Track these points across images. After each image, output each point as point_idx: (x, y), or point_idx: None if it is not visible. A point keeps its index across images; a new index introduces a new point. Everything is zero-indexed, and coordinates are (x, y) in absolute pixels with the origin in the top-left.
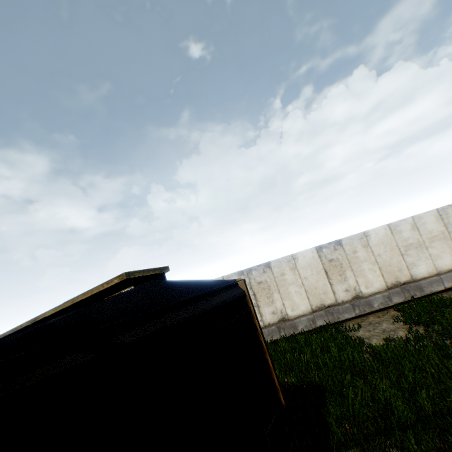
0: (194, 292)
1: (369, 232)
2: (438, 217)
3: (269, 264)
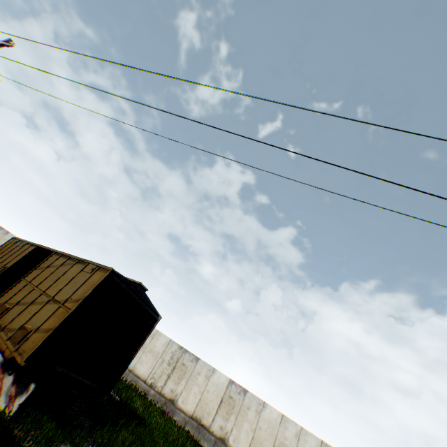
0: (147, 302)
1: (268, 405)
2: None
3: (198, 359)
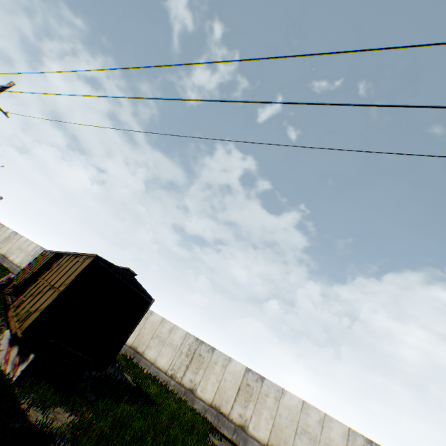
0: (138, 285)
1: (287, 392)
2: (347, 434)
3: (214, 349)
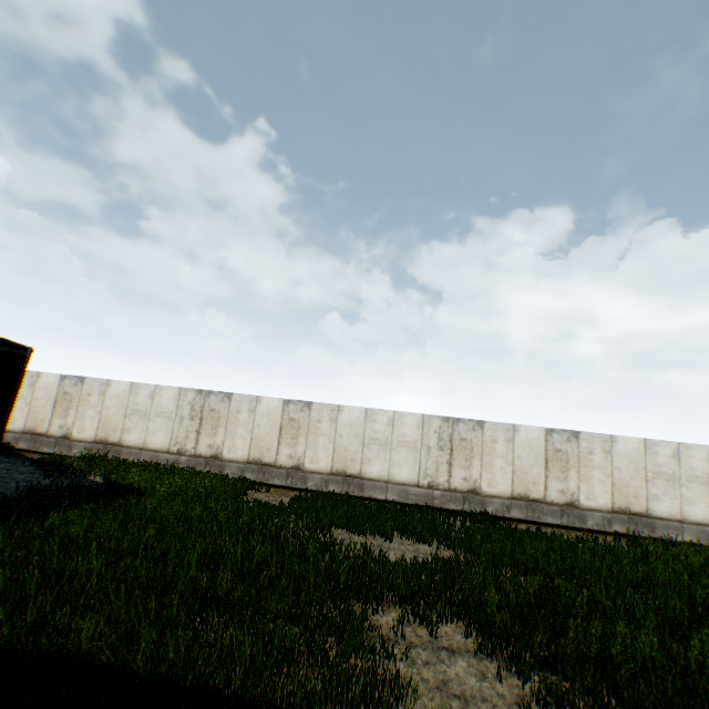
0: None
1: (344, 408)
2: (422, 424)
3: (231, 395)
